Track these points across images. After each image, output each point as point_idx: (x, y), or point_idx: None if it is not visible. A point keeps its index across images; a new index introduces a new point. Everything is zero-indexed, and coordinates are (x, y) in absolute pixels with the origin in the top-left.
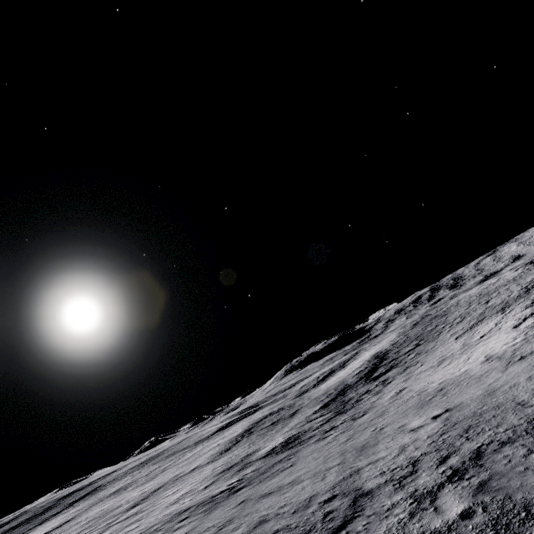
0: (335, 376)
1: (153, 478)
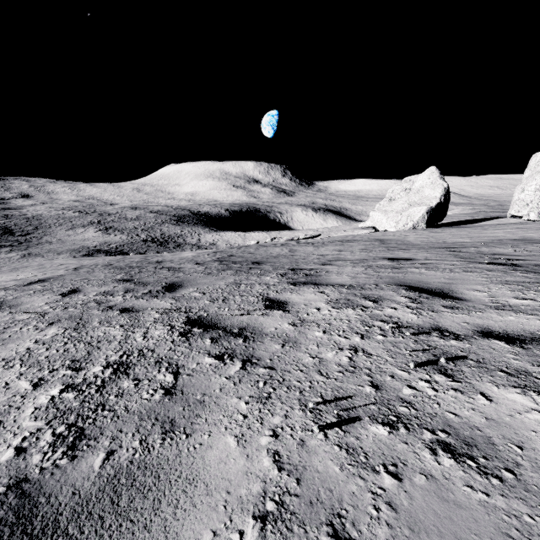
0: None
1: None
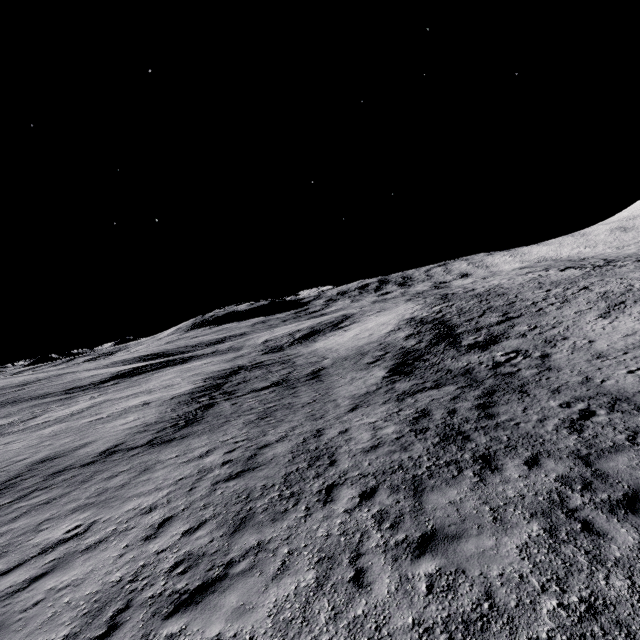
0: (338, 336)
1: None
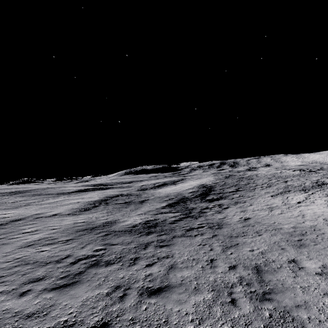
0: (170, 188)
1: (16, 207)
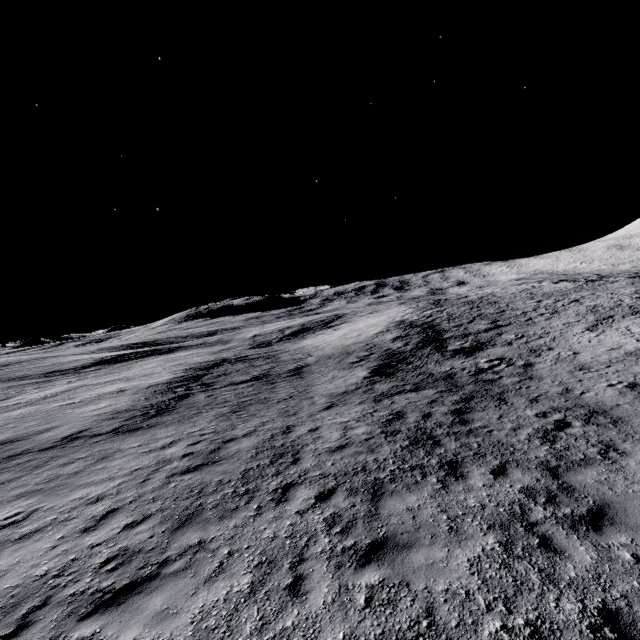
0: (327, 335)
1: None
